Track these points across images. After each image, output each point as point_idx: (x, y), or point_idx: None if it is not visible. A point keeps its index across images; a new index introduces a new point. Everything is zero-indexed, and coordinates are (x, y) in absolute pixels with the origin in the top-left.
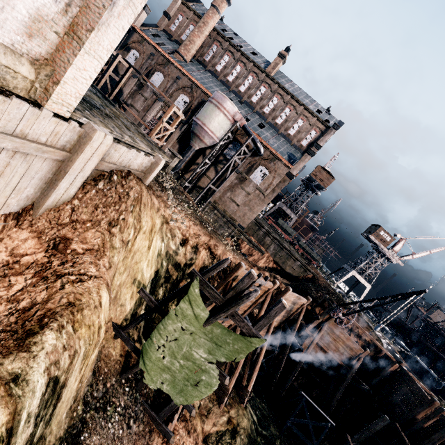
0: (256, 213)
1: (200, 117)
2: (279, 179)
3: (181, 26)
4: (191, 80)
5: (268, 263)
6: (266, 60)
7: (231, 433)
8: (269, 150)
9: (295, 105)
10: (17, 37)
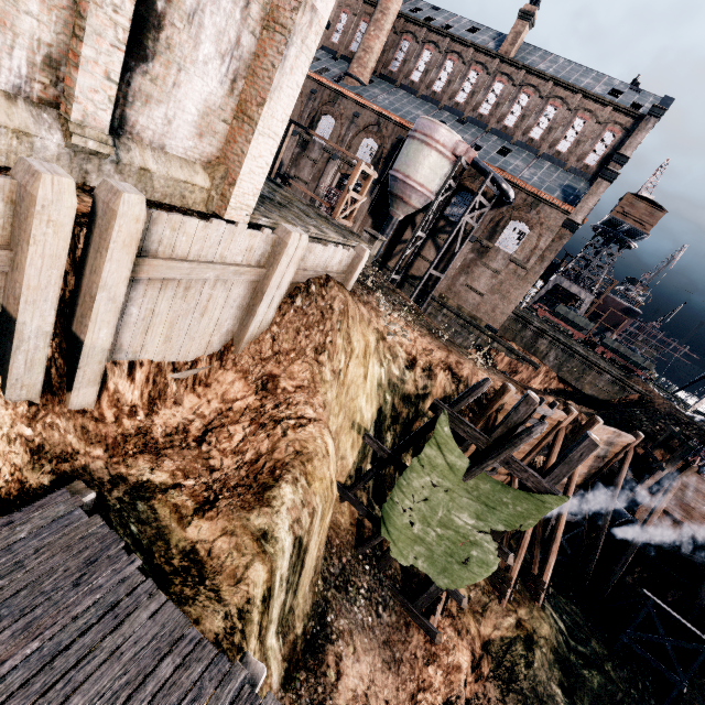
0: (514, 301)
1: (399, 166)
2: (549, 237)
3: (347, 31)
4: (376, 112)
5: (549, 383)
6: (497, 34)
7: (525, 642)
8: (524, 190)
9: (563, 96)
10: (189, 143)
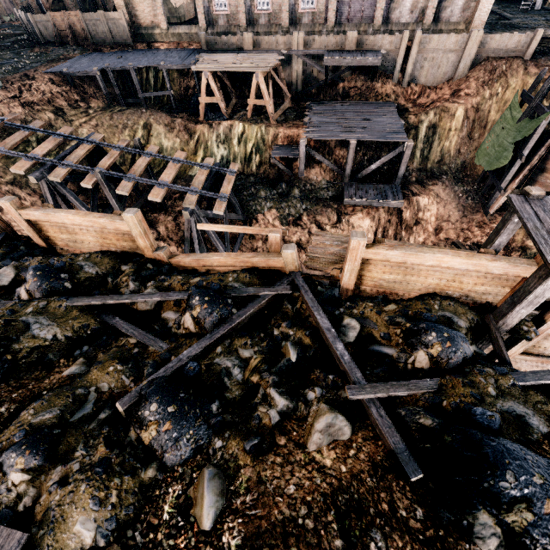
0: None
1: None
2: None
3: None
4: None
5: None
6: None
7: None
8: None
9: None
10: (458, 16)
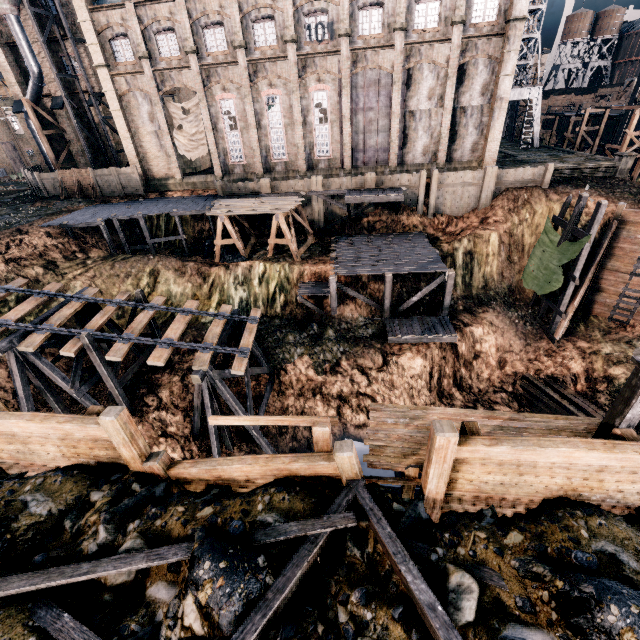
0: None
1: None
2: None
3: None
4: None
5: None
6: None
7: None
8: None
9: None
10: (469, 156)
